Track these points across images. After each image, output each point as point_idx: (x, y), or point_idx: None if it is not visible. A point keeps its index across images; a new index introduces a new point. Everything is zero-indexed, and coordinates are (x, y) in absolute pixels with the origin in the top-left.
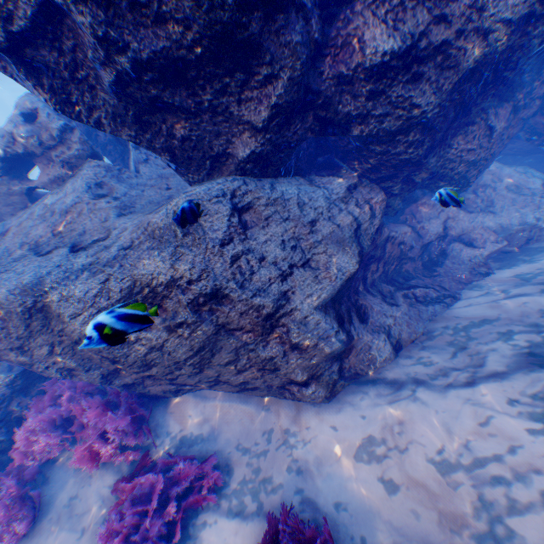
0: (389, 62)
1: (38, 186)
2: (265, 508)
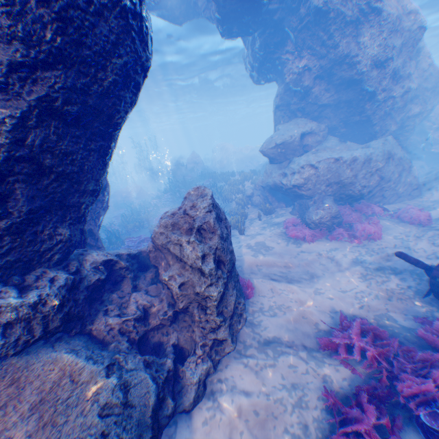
0: (416, 114)
1: (307, 145)
2: (435, 206)
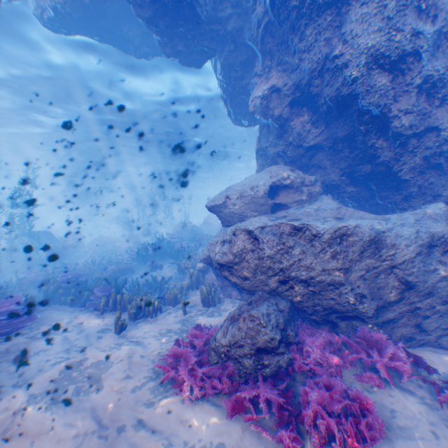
0: None
1: (281, 203)
2: None
